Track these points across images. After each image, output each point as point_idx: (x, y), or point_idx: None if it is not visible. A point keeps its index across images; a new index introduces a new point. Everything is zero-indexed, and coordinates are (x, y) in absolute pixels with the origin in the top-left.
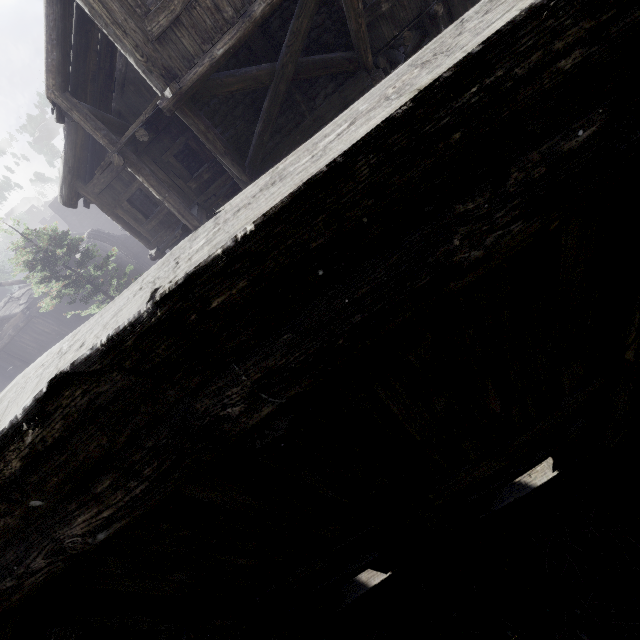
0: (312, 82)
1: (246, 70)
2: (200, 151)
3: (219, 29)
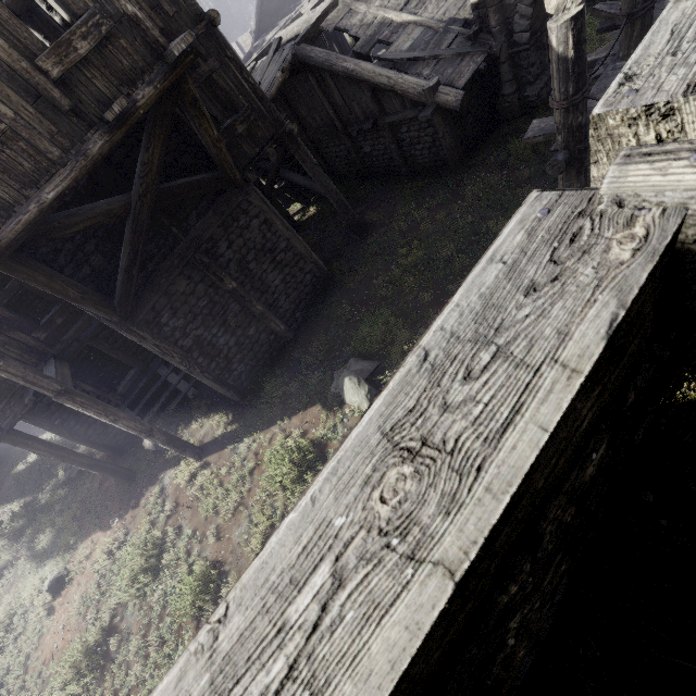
0: (179, 204)
1: (92, 206)
2: (44, 293)
3: (44, 171)
